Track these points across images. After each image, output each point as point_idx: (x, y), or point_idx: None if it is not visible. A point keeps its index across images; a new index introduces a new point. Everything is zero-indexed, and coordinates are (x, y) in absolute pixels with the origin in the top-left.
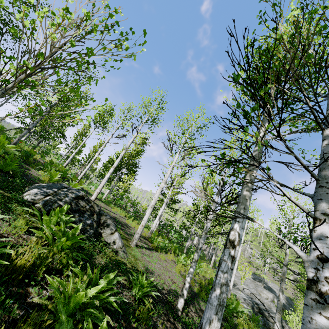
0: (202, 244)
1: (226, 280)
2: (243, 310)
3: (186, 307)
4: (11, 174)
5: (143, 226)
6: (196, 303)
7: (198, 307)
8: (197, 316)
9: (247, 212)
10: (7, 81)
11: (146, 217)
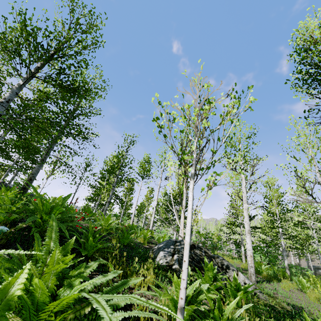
0: None
1: None
2: None
3: None
4: (129, 245)
5: (251, 257)
6: None
7: None
8: None
9: None
10: (202, 168)
11: (249, 246)
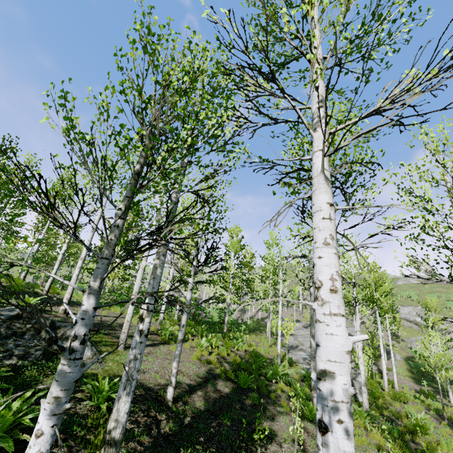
0: (185, 320)
1: (135, 354)
2: (285, 372)
3: (188, 394)
4: None
5: (128, 322)
6: (210, 385)
7: (212, 388)
8: (203, 399)
9: (158, 280)
10: None
11: (130, 310)
